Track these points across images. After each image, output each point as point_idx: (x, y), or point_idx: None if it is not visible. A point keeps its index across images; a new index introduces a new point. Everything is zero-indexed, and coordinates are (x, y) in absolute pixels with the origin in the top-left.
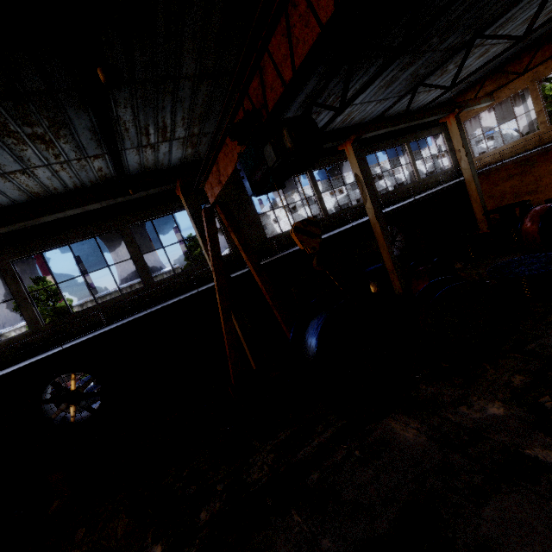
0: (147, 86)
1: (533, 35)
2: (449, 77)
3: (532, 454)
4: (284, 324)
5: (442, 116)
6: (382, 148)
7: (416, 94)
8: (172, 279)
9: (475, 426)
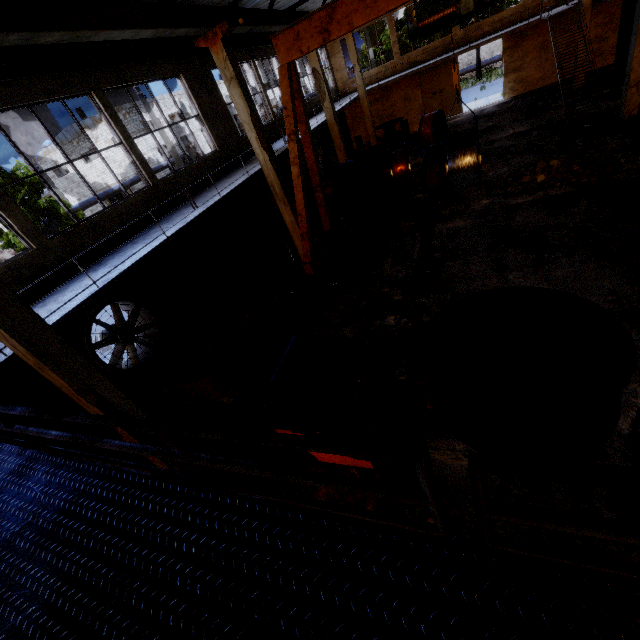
0: None
1: None
2: None
3: (512, 203)
4: (325, 206)
5: None
6: None
7: None
8: (176, 178)
9: (484, 208)
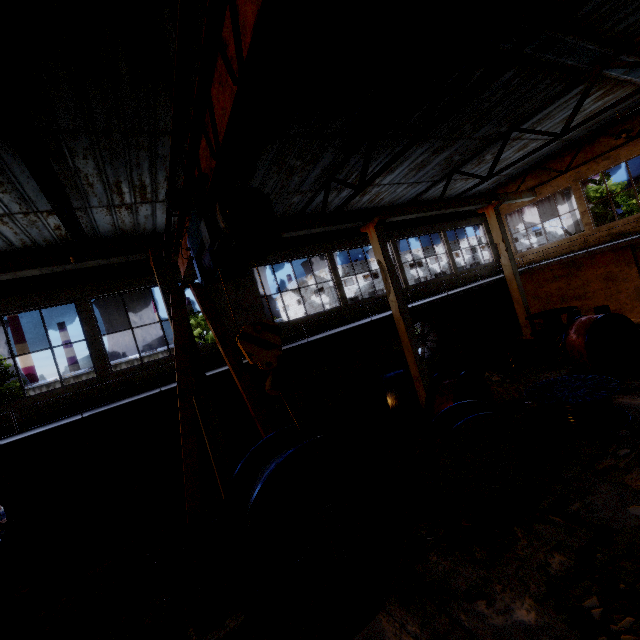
0: (114, 137)
1: (573, 136)
2: (488, 167)
3: None
4: None
5: (481, 207)
6: (415, 234)
7: (452, 181)
8: (137, 370)
9: None
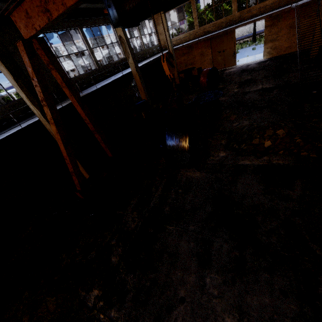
0: None
1: None
2: None
3: (241, 163)
4: (103, 143)
5: None
6: None
7: None
8: None
9: (219, 162)
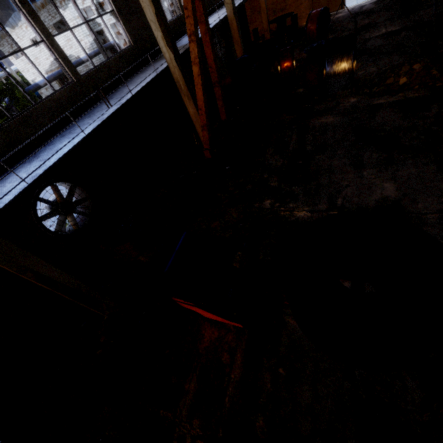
0: None
1: None
2: None
3: (375, 103)
4: (222, 99)
5: None
6: None
7: None
8: (96, 73)
9: (351, 106)
